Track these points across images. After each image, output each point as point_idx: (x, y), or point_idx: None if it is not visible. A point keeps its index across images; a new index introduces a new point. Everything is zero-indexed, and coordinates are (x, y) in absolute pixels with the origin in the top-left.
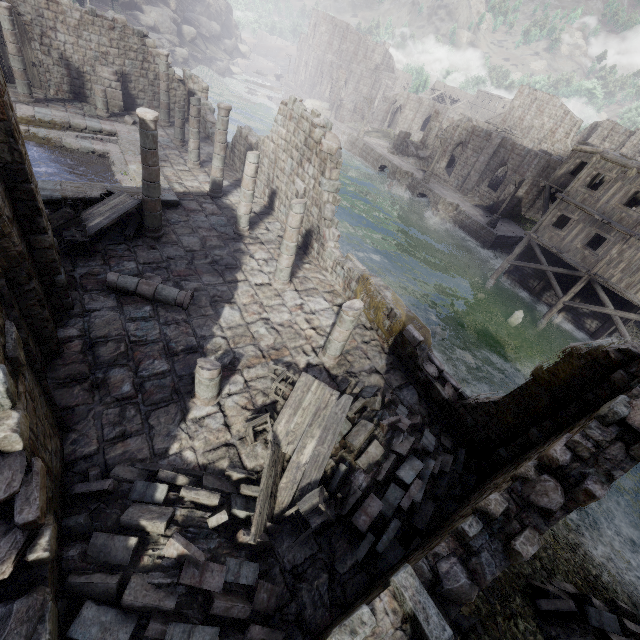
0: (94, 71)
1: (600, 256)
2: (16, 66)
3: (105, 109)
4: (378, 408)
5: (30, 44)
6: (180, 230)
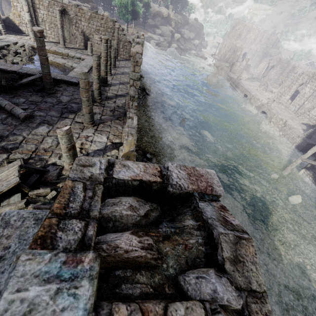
0: (93, 37)
1: None
2: (60, 33)
3: (91, 52)
4: (49, 197)
5: (72, 27)
6: (66, 93)
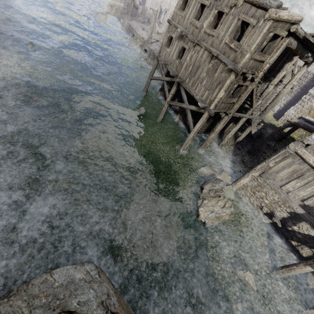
0: None
1: (183, 63)
2: None
3: None
4: None
5: None
6: None
